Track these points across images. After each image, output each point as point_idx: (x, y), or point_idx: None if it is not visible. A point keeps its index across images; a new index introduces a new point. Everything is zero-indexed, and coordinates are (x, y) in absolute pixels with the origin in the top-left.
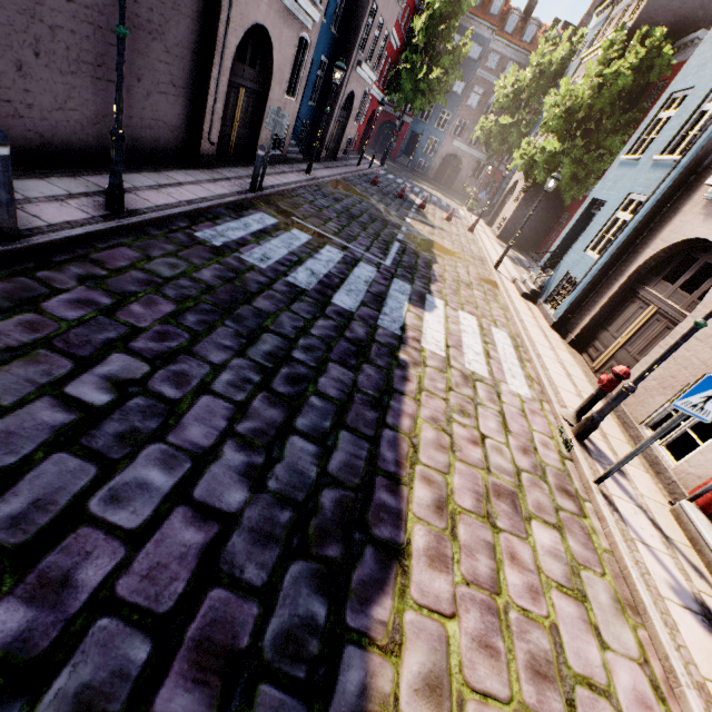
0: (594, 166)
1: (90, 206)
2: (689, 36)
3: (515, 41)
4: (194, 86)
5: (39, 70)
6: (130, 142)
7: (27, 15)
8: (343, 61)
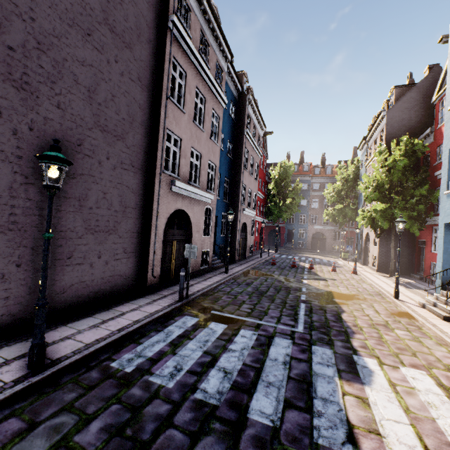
0: (419, 207)
1: (14, 369)
2: (423, 133)
3: (323, 175)
4: (140, 249)
5: (19, 274)
6: (92, 295)
7: (15, 246)
8: (231, 210)
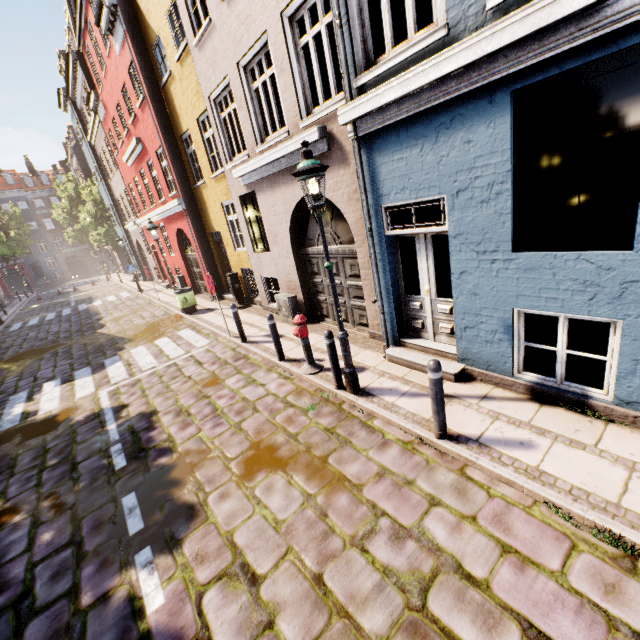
0: None
1: None
2: None
3: (42, 188)
4: None
5: None
6: None
7: None
8: None
